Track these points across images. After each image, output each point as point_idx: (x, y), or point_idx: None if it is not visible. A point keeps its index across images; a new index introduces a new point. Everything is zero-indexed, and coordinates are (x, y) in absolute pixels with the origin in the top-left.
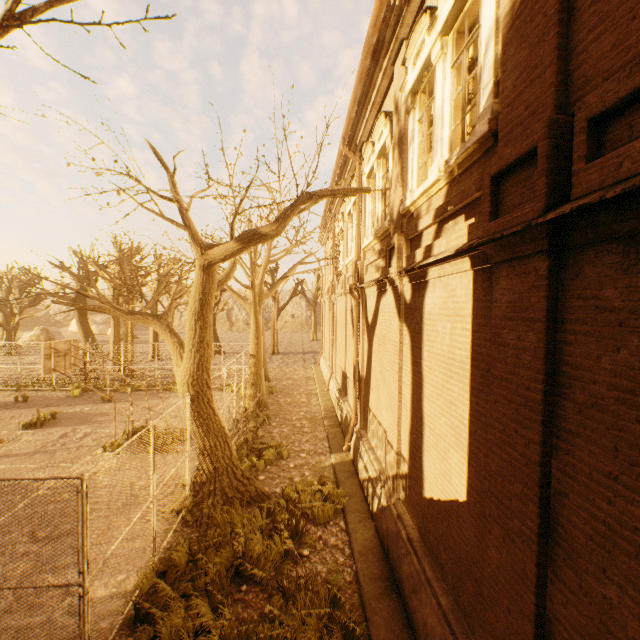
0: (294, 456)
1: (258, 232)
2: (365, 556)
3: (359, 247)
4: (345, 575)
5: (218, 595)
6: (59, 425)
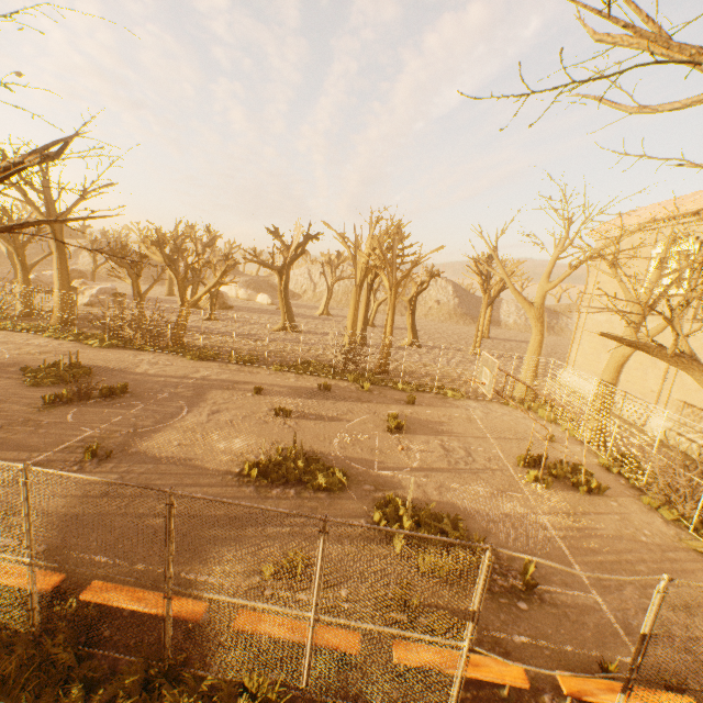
0: None
1: None
2: None
3: None
4: None
5: None
6: (415, 432)
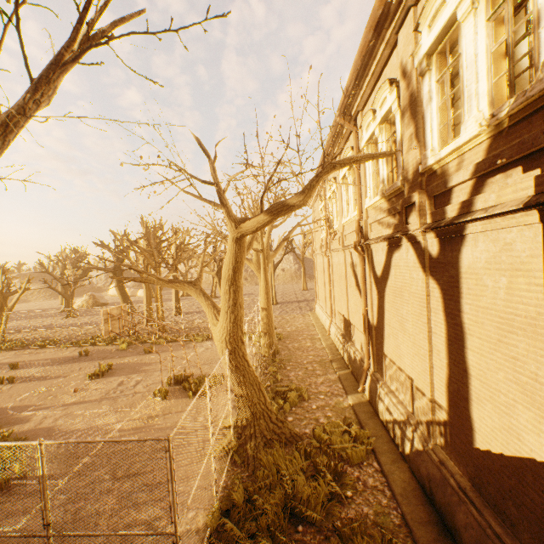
0: (314, 398)
1: (286, 204)
2: (407, 499)
3: (360, 207)
4: (392, 518)
5: (281, 537)
6: (115, 375)
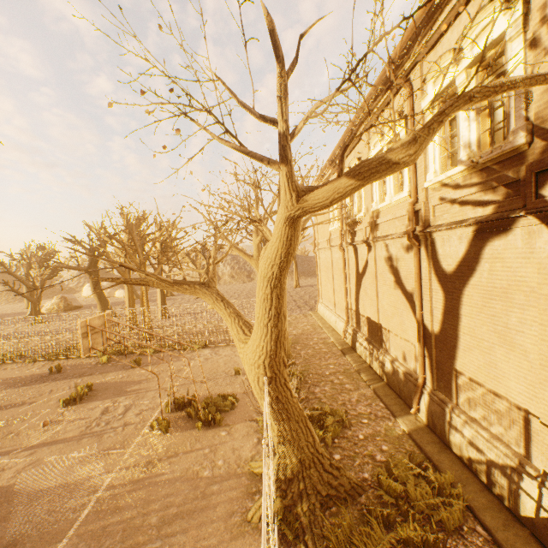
0: (356, 423)
1: (385, 160)
2: None
3: (415, 186)
4: None
5: None
6: (97, 398)
